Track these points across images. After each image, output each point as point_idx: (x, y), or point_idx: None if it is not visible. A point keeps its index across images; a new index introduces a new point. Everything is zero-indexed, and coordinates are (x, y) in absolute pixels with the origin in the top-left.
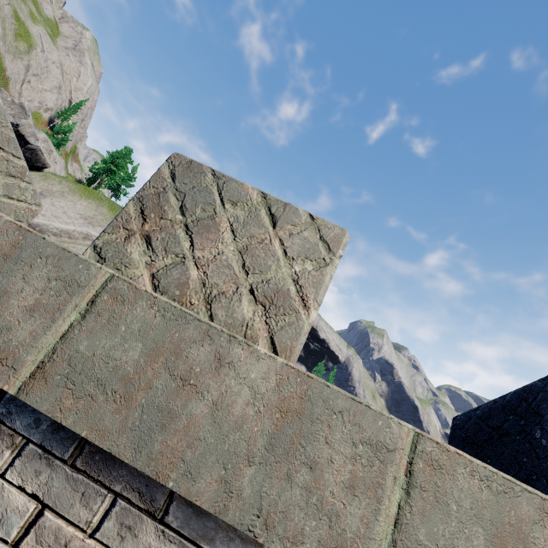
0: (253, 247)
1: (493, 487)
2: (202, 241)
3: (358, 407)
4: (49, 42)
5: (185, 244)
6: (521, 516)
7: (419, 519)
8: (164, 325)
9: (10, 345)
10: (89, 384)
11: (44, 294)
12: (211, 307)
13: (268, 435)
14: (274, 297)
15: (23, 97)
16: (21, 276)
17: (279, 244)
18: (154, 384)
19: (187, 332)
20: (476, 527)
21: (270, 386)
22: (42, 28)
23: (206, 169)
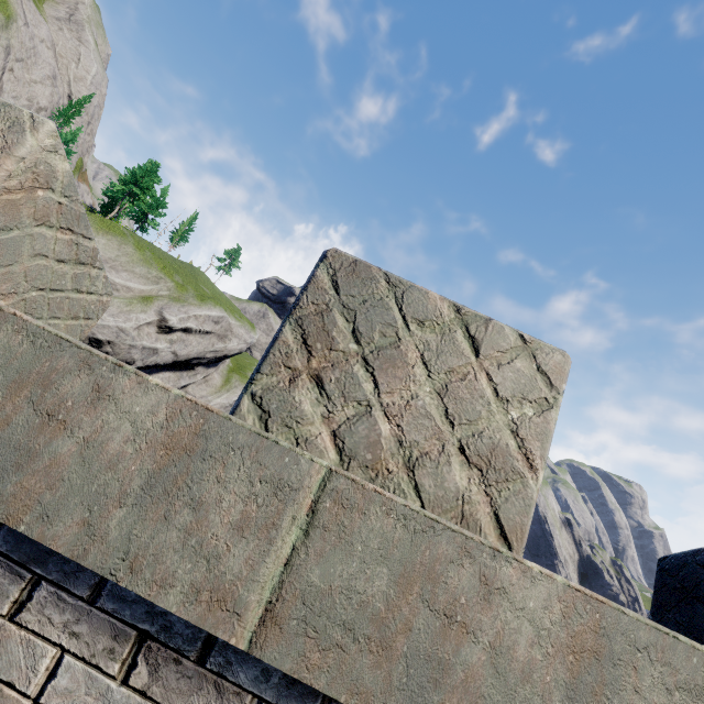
0: (455, 386)
1: None
2: (388, 381)
3: (665, 639)
4: (33, 11)
5: (367, 386)
6: None
7: None
8: (409, 540)
9: (225, 580)
10: (334, 630)
11: (250, 504)
12: (415, 475)
13: (564, 685)
14: (491, 457)
15: (5, 92)
16: (215, 478)
17: (487, 380)
18: (414, 625)
19: (440, 548)
20: None
21: (554, 618)
22: None
23: (377, 273)
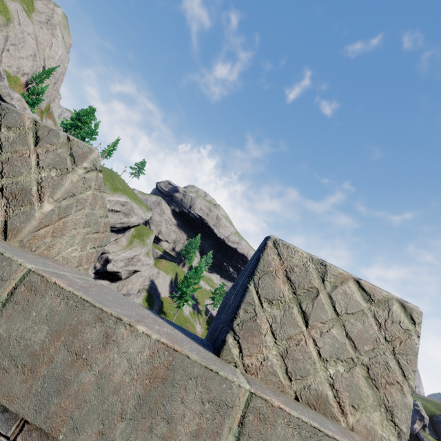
0: (14, 159)
1: (70, 303)
2: None
3: None
4: (25, 16)
5: None
6: (81, 321)
7: (5, 320)
8: None
9: None
10: None
11: None
12: None
13: None
14: (18, 194)
15: (3, 63)
16: None
17: (35, 157)
18: None
19: None
20: (44, 326)
21: None
22: (18, 4)
23: None
